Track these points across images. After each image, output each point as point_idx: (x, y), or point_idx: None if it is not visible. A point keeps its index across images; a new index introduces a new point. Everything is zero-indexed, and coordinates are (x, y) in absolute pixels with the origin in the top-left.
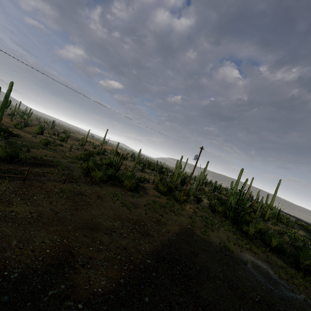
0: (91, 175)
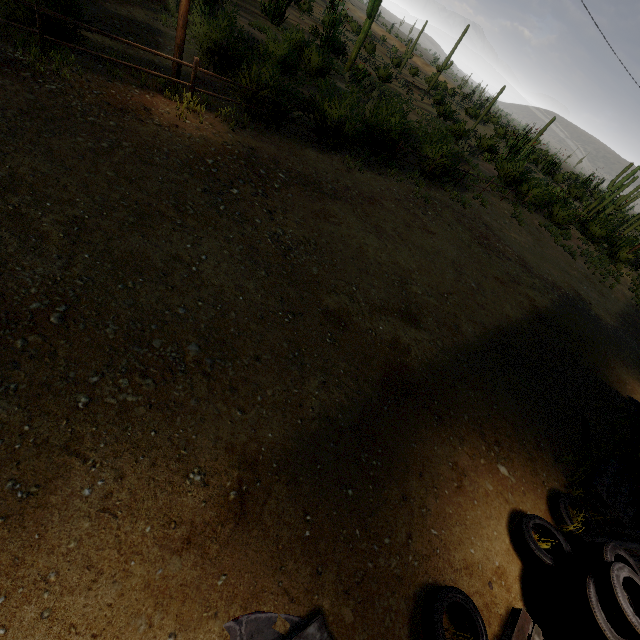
0: (519, 190)
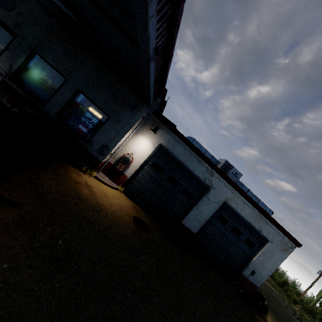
0: None
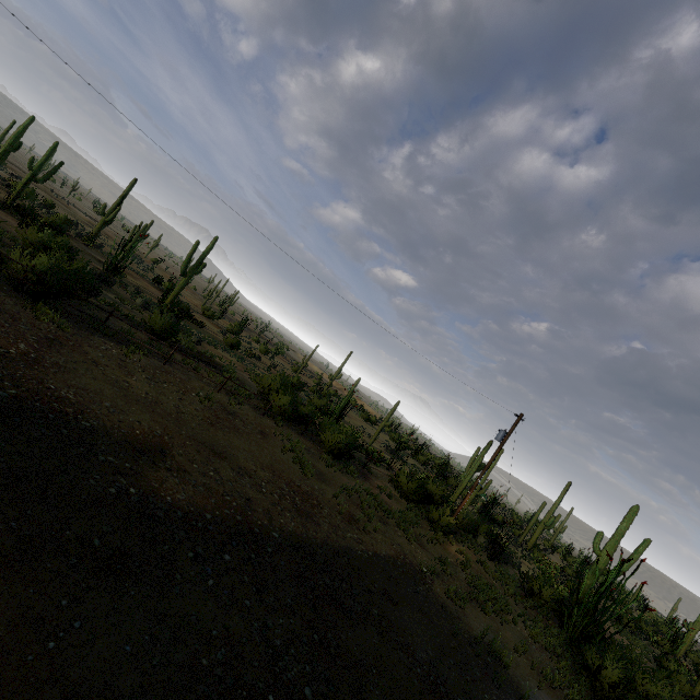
0: (269, 399)
